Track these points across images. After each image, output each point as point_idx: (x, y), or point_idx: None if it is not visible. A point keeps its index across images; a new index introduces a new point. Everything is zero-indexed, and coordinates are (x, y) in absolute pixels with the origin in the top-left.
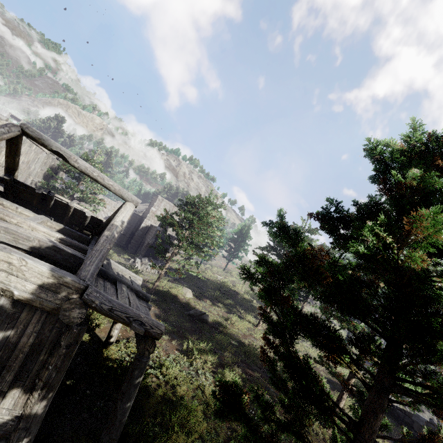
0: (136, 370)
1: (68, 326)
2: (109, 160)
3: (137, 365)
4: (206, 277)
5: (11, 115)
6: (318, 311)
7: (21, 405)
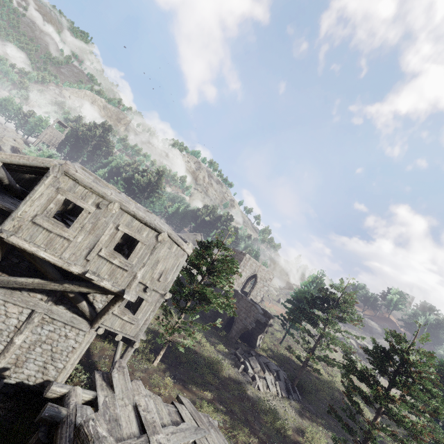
0: None
1: None
2: (160, 180)
3: None
4: (300, 365)
5: (58, 121)
6: (399, 392)
7: None
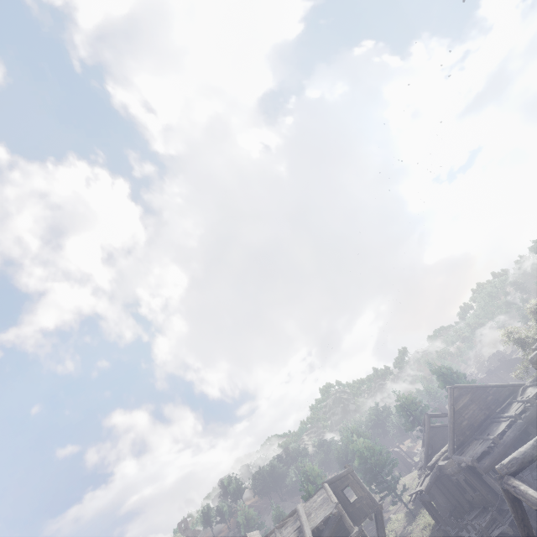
0: None
1: None
2: None
3: None
4: None
5: None
6: None
7: None
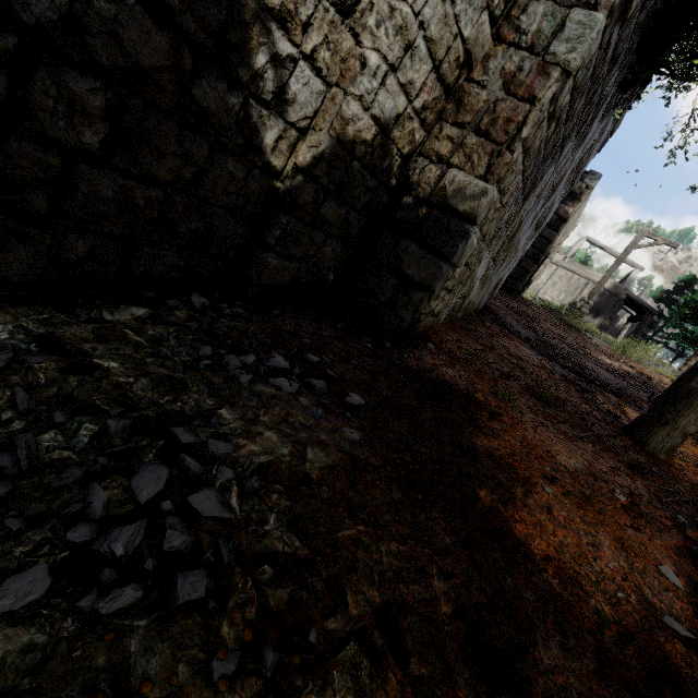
0: (642, 324)
1: (619, 300)
2: None
3: (643, 323)
4: None
5: None
6: None
7: (601, 322)
